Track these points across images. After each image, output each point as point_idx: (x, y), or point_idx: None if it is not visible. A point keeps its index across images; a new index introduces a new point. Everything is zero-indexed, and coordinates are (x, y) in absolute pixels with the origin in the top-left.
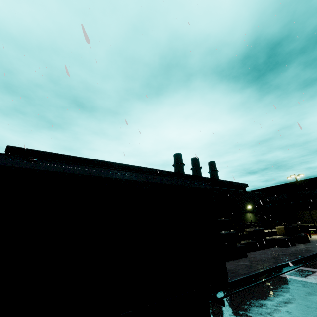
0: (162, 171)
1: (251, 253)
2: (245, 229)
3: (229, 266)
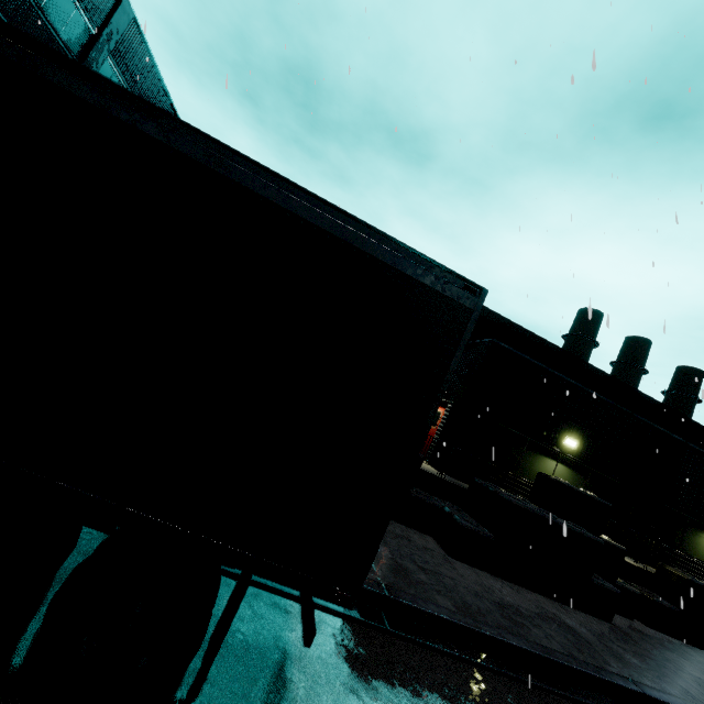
0: (498, 318)
1: (634, 626)
2: (670, 565)
3: (521, 600)
